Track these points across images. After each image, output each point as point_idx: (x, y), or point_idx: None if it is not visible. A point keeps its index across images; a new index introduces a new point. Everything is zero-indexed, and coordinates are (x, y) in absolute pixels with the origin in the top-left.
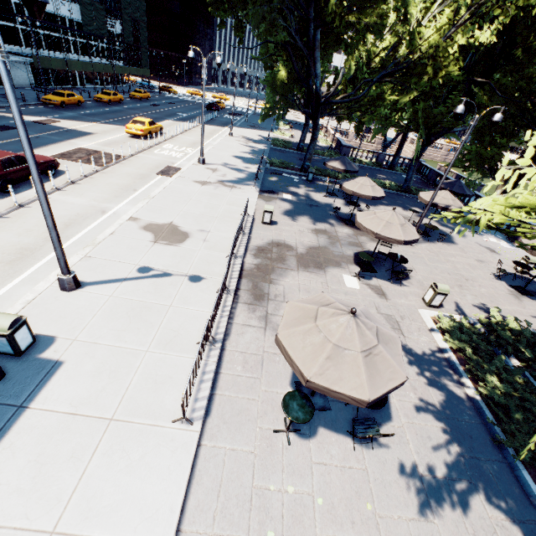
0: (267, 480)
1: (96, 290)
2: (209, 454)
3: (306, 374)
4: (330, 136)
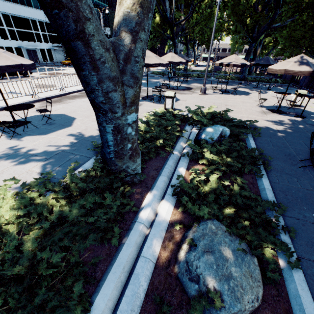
0: None
1: None
2: None
3: None
4: None
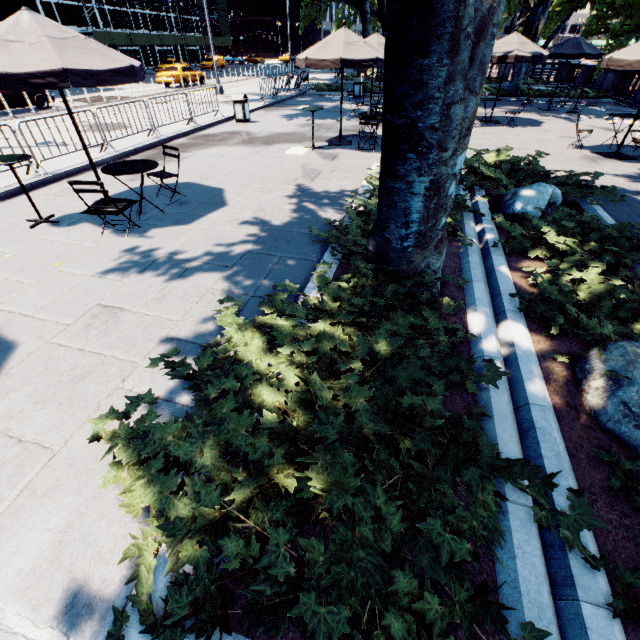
0: None
1: None
2: None
3: None
4: None
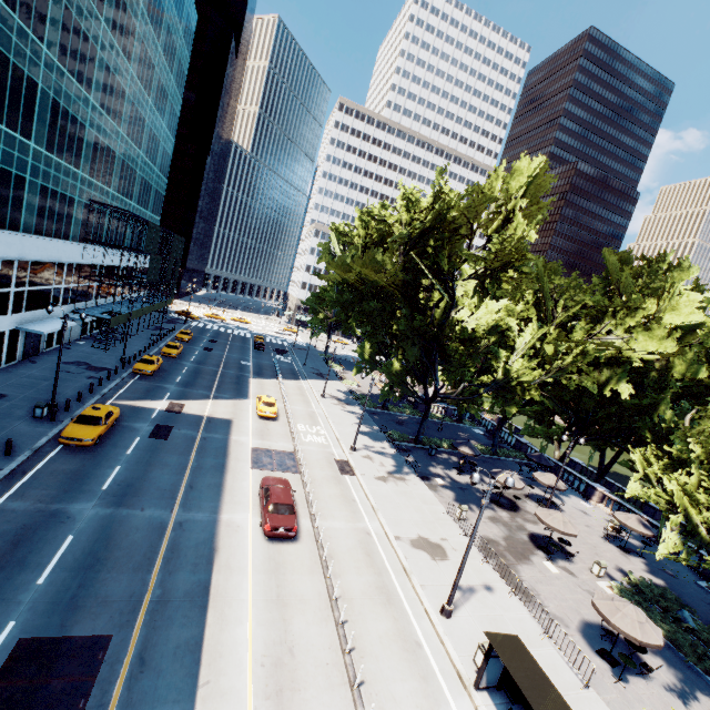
0: (634, 708)
1: (459, 613)
2: (606, 702)
3: (638, 639)
4: None
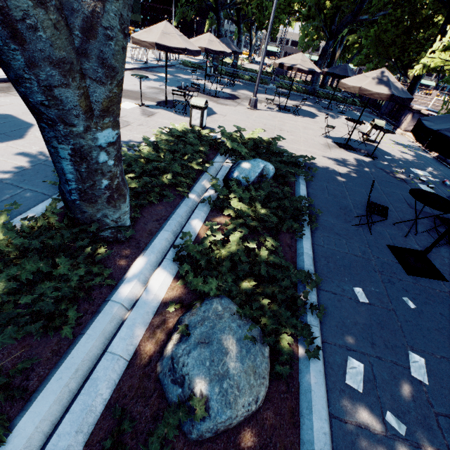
0: None
1: None
2: None
3: None
4: None
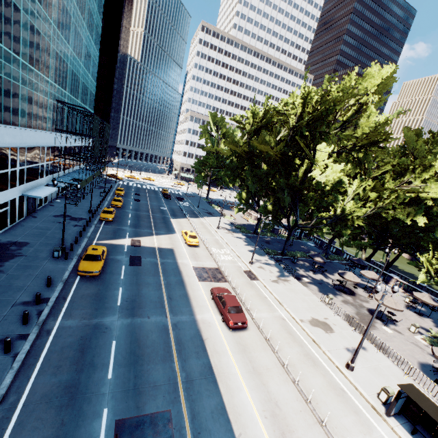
0: None
1: (356, 366)
2: None
3: None
4: (252, 217)
